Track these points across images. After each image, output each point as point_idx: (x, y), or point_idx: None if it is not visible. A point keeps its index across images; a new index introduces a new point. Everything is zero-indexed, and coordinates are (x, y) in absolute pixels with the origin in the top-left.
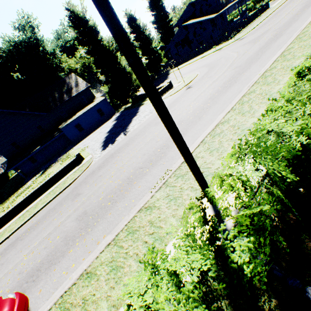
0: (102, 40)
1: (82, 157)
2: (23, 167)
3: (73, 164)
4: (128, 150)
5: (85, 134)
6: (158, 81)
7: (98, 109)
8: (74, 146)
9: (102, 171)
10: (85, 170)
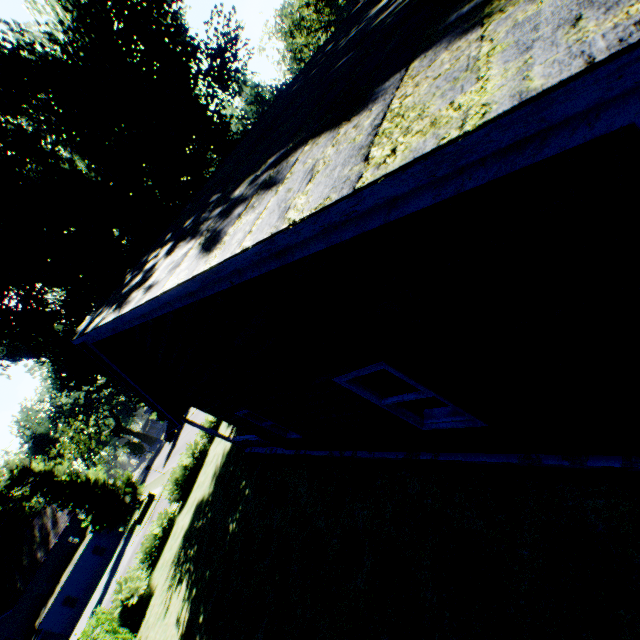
0: (61, 470)
1: None
2: None
3: None
4: None
5: (83, 605)
6: (175, 439)
7: (94, 548)
8: None
9: None
10: None
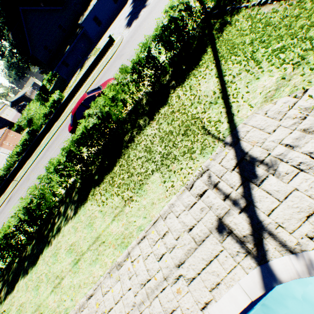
0: None
1: (113, 39)
2: (61, 72)
3: (108, 47)
4: (151, 16)
5: (104, 29)
6: None
7: None
8: (97, 43)
9: (134, 37)
10: (120, 45)
